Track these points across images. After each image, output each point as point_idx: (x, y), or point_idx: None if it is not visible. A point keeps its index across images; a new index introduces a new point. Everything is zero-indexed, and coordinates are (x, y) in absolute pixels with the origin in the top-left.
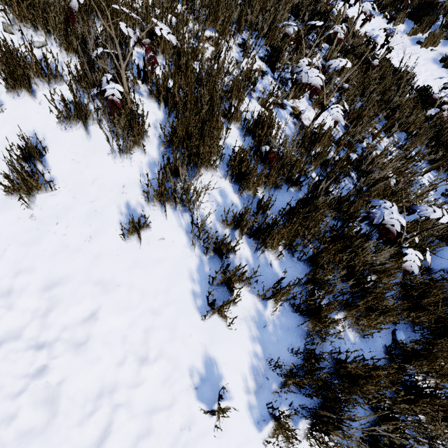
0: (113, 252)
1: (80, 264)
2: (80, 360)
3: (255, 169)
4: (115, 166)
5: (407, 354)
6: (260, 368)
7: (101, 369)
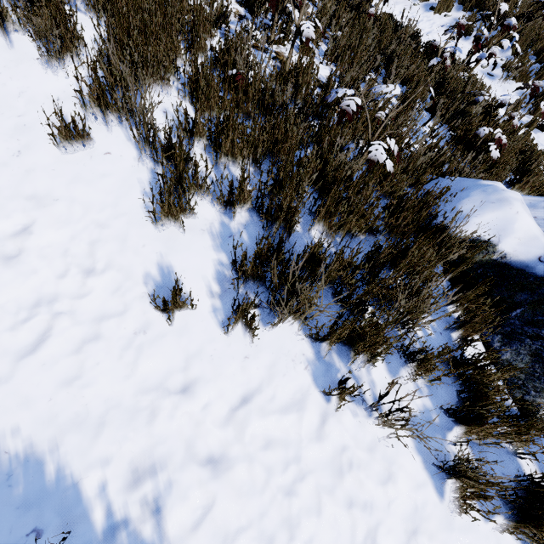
0: (48, 167)
1: (7, 179)
2: (12, 273)
3: (211, 76)
4: (45, 78)
5: (379, 246)
6: (225, 274)
7: (38, 282)
